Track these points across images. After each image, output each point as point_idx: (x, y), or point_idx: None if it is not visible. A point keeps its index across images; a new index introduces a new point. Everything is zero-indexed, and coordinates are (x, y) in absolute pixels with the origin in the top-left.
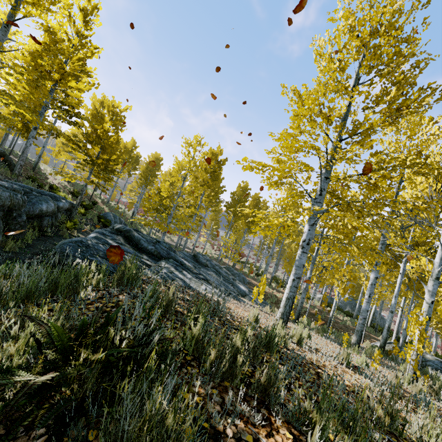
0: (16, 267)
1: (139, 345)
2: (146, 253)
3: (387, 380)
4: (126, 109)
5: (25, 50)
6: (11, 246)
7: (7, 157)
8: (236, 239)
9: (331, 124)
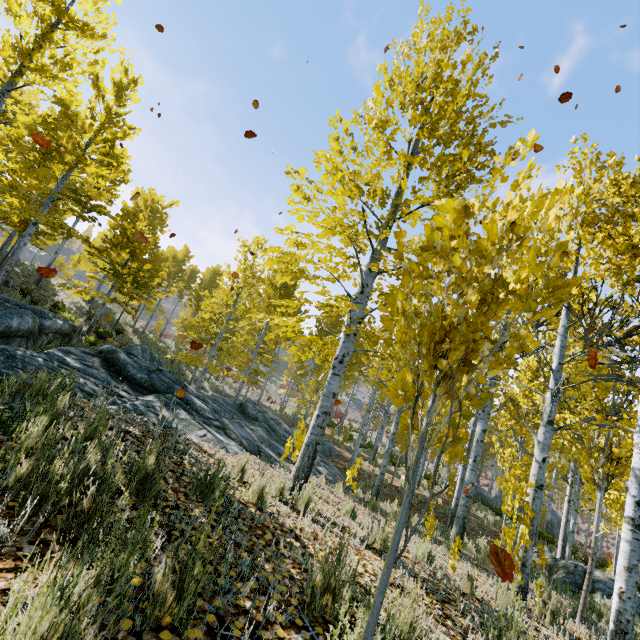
0: None
1: None
2: (131, 383)
3: (443, 579)
4: (170, 204)
5: (21, 123)
6: None
7: None
8: (317, 385)
9: (363, 195)
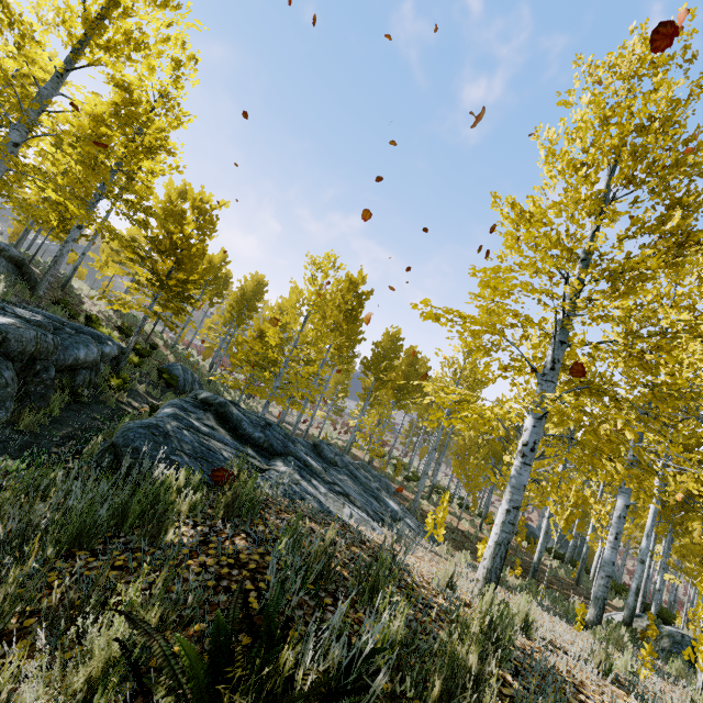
0: (58, 477)
1: (346, 693)
2: (251, 445)
3: None
4: (220, 206)
5: (85, 113)
6: (28, 423)
7: (26, 268)
8: (379, 419)
9: (575, 260)
